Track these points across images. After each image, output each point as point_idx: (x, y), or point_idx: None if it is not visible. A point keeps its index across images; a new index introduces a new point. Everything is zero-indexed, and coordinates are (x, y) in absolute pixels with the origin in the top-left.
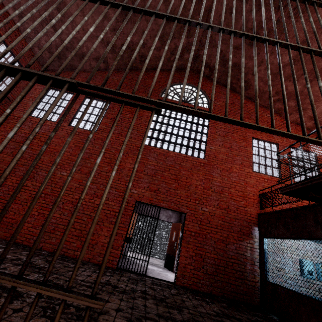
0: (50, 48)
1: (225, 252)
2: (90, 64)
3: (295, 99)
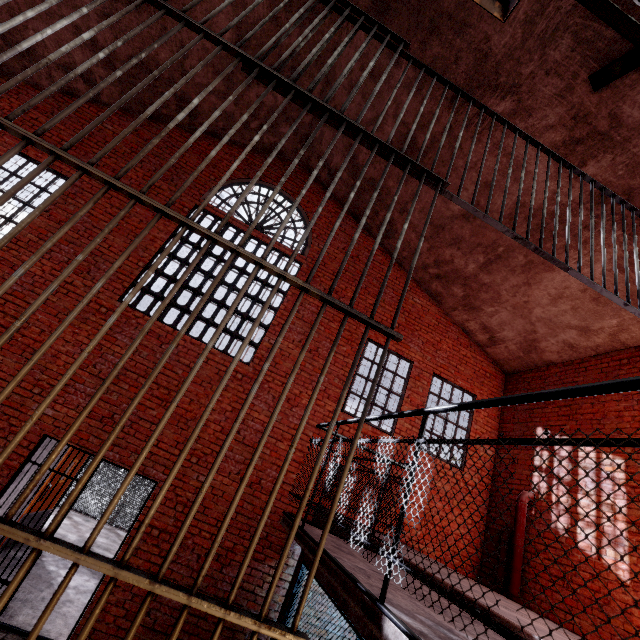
0: None
1: (213, 583)
2: (51, 75)
3: (463, 286)
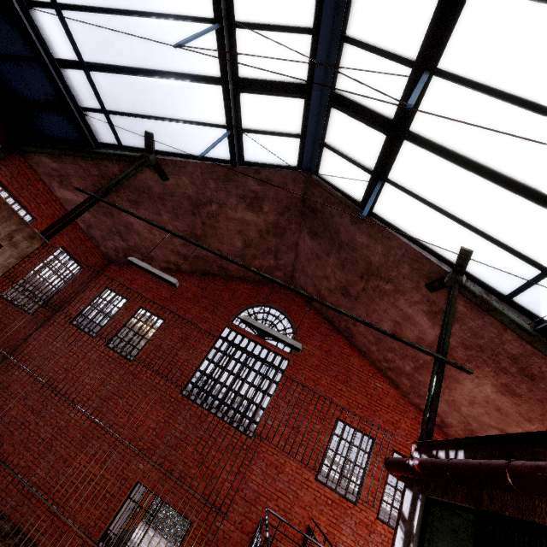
0: (117, 249)
1: None
2: (160, 264)
3: (408, 379)
